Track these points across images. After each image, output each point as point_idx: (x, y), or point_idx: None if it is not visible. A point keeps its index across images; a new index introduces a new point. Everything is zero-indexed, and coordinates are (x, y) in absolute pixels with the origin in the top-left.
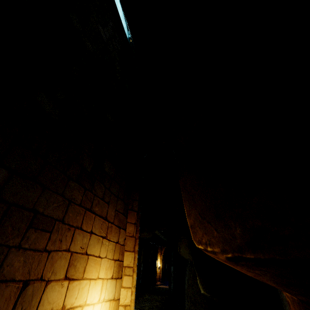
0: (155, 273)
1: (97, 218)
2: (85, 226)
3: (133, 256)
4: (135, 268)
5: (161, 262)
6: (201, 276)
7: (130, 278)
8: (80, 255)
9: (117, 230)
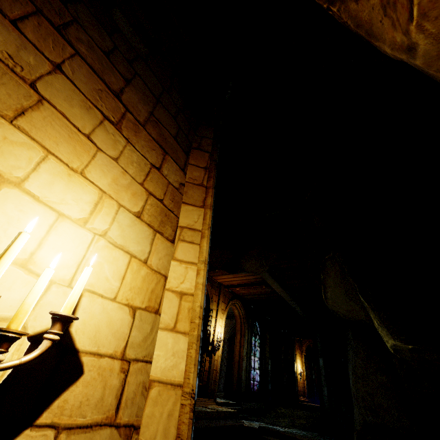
0: (295, 381)
1: (84, 66)
2: (36, 39)
3: (201, 214)
4: (206, 231)
5: (302, 366)
6: (380, 310)
7: (194, 248)
8: (5, 68)
9: (156, 148)
